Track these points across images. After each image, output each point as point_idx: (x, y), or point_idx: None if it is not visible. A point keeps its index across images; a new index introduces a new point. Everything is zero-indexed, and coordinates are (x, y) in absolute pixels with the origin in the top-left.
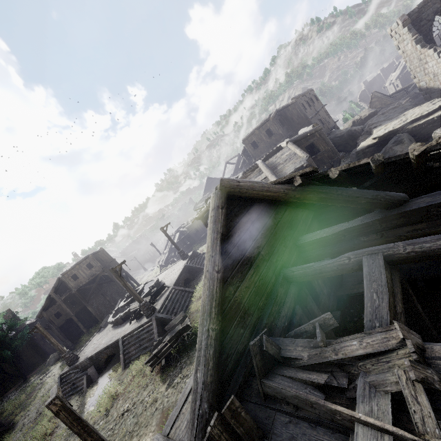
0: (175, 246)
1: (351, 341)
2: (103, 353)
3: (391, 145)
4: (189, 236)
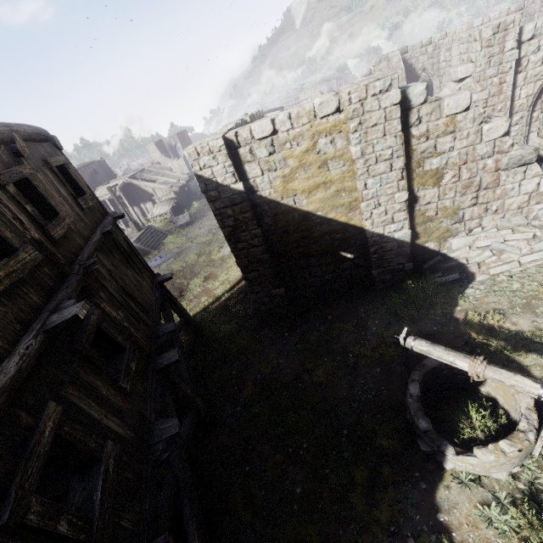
0: None
1: None
2: None
3: None
4: None
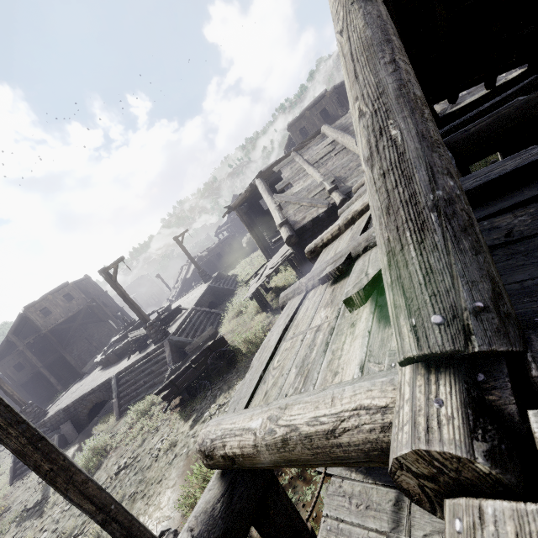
0: (194, 263)
1: None
2: (86, 400)
3: None
4: (210, 263)
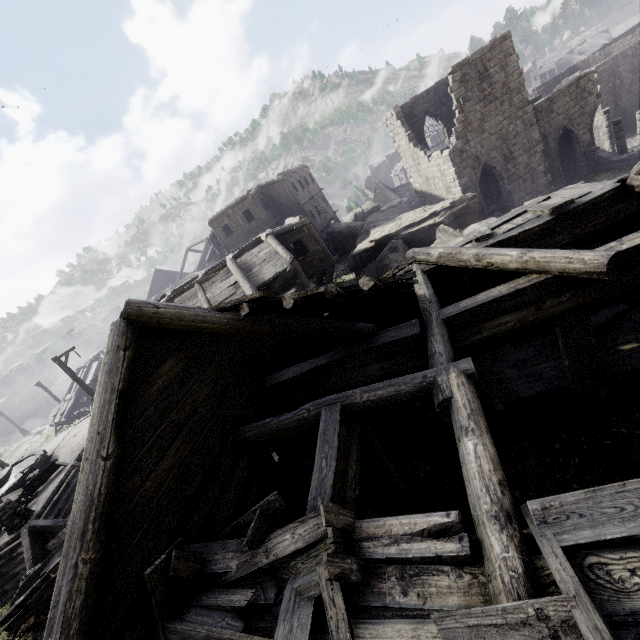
0: (84, 388)
1: (285, 534)
2: None
3: (386, 251)
4: None
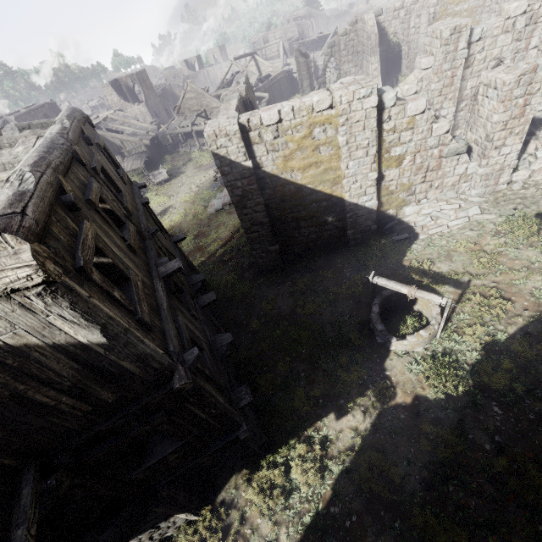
0: None
1: None
2: None
3: None
4: None
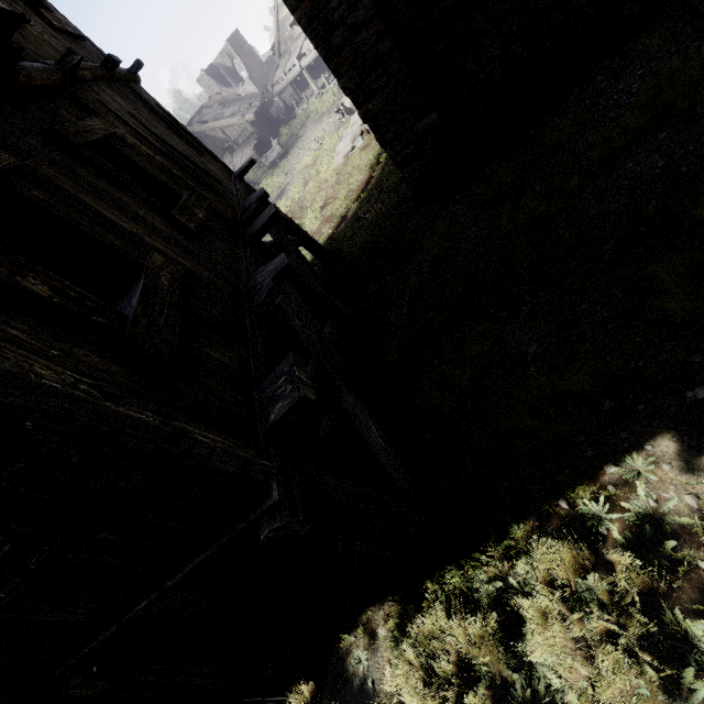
0: None
1: None
2: None
3: None
4: None
